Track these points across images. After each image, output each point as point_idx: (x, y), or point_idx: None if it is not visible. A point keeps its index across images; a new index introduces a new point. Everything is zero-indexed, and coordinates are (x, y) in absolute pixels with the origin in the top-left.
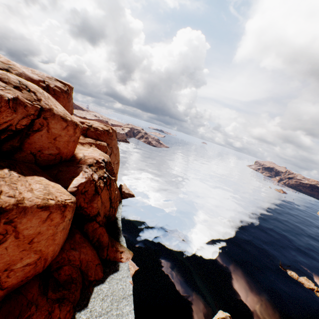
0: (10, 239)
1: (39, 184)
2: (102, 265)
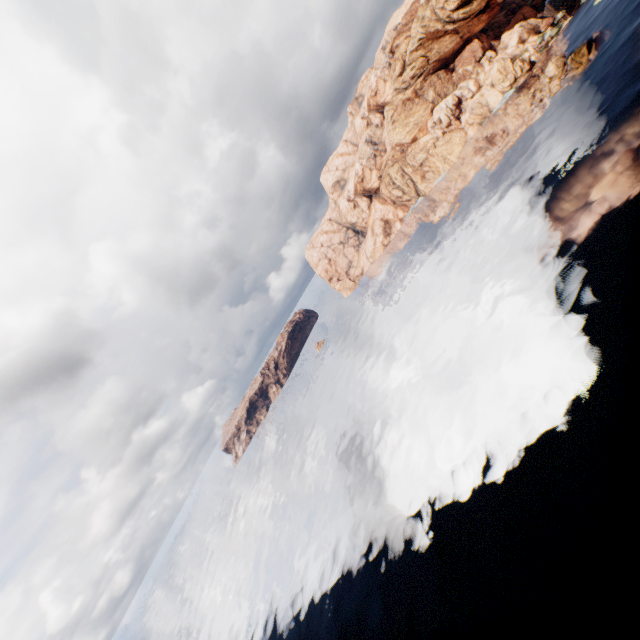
0: None
1: None
2: None
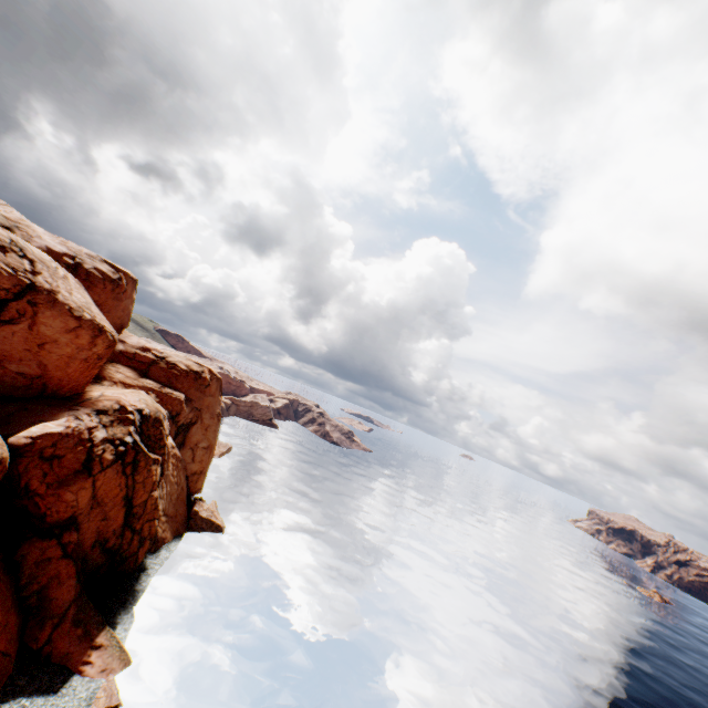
0: None
1: None
2: (16, 664)
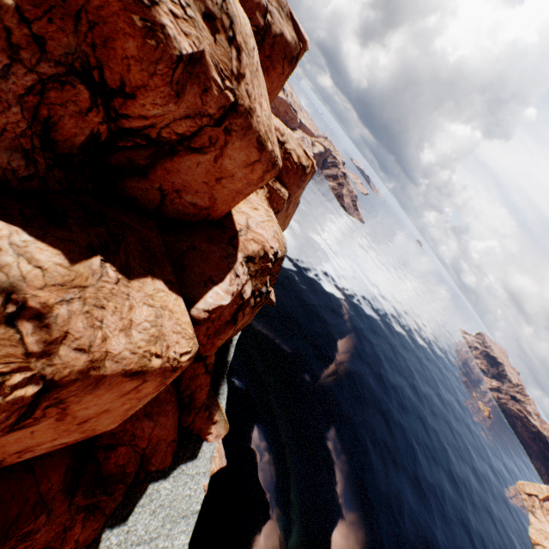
0: (46, 421)
1: (149, 305)
2: (177, 442)
